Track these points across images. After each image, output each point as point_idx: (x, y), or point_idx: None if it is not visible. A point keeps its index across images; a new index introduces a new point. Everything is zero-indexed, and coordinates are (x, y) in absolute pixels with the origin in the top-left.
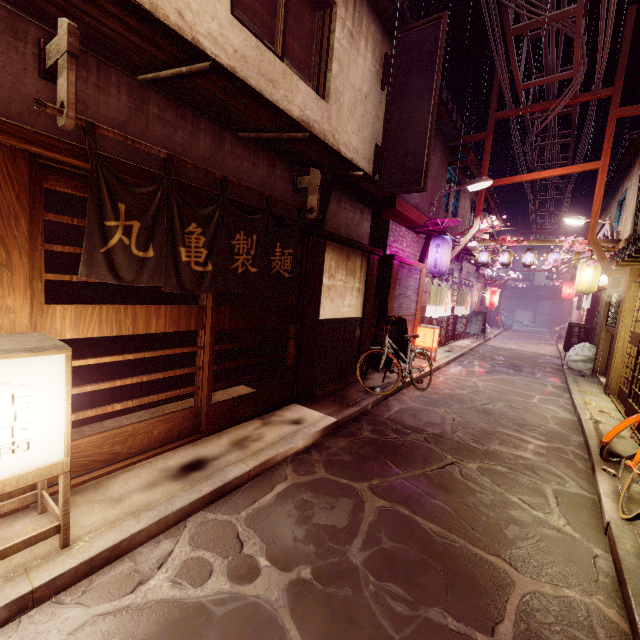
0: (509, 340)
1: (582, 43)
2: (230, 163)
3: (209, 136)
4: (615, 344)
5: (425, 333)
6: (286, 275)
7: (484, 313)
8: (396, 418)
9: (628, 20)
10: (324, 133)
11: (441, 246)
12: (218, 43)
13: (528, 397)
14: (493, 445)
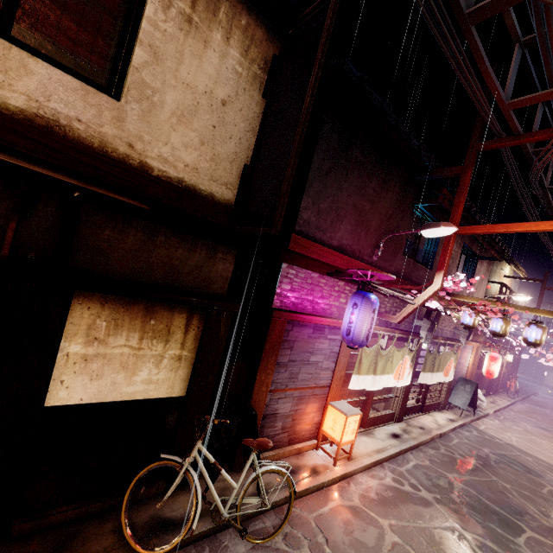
0: (516, 422)
1: None
2: None
3: None
4: None
5: (336, 417)
6: None
7: (475, 383)
8: None
9: None
10: (103, 138)
11: (359, 306)
12: None
13: None
14: None
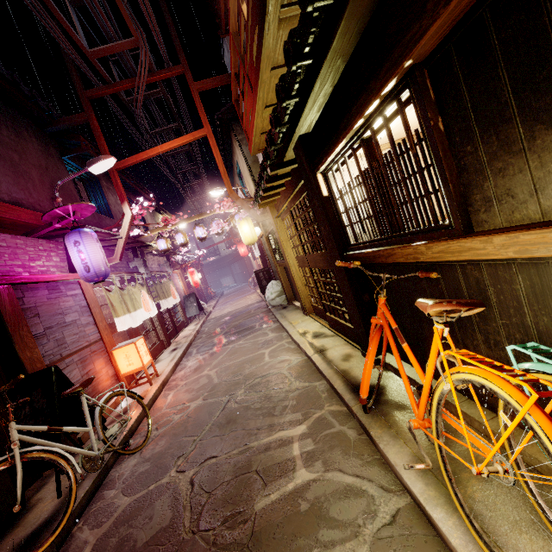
0: (225, 305)
1: (125, 3)
2: None
3: None
4: (291, 272)
5: (126, 353)
6: None
7: (193, 294)
8: None
9: (163, 8)
10: None
11: (82, 242)
12: None
13: (260, 359)
14: (257, 501)
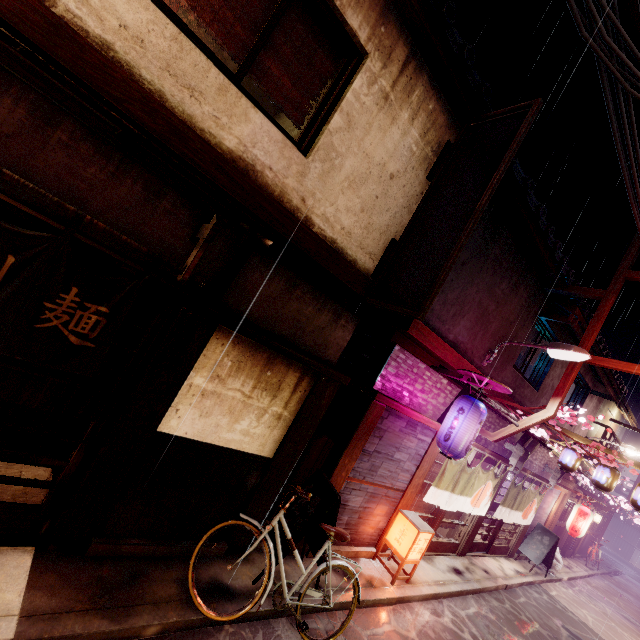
0: (593, 600)
1: None
2: (58, 157)
3: (25, 108)
4: None
5: (405, 529)
6: (76, 340)
7: (555, 537)
8: None
9: None
10: (284, 188)
11: (466, 413)
12: (89, 4)
13: None
14: None
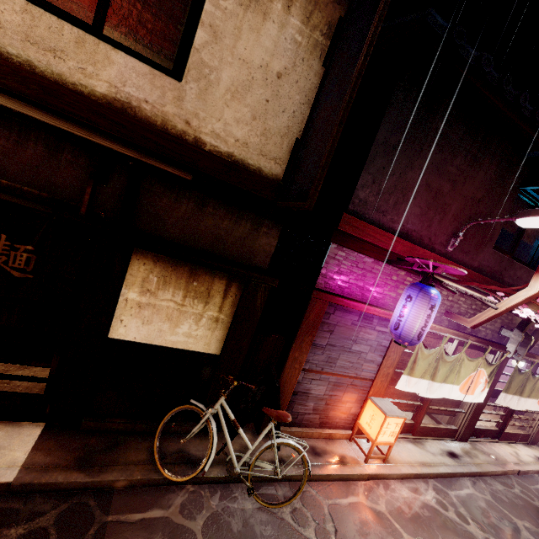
0: None
1: None
2: None
3: None
4: None
5: (374, 414)
6: (17, 274)
7: None
8: (113, 533)
9: None
10: (165, 117)
11: (413, 300)
12: None
13: None
14: None
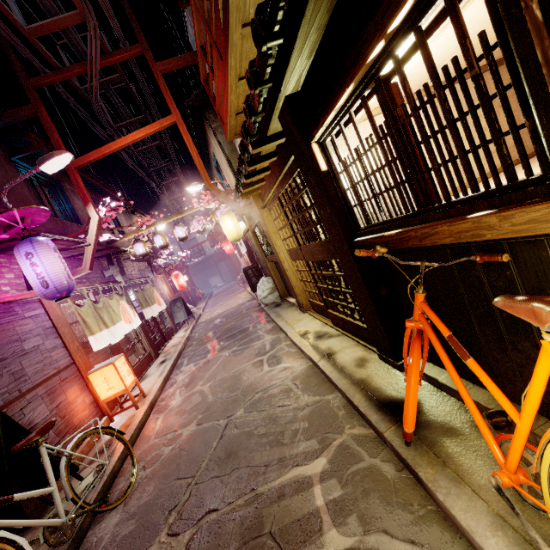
0: (215, 306)
1: None
2: None
3: None
4: (284, 267)
5: (105, 376)
6: None
7: (180, 298)
8: None
9: None
10: None
11: (35, 253)
12: None
13: (258, 367)
14: None
